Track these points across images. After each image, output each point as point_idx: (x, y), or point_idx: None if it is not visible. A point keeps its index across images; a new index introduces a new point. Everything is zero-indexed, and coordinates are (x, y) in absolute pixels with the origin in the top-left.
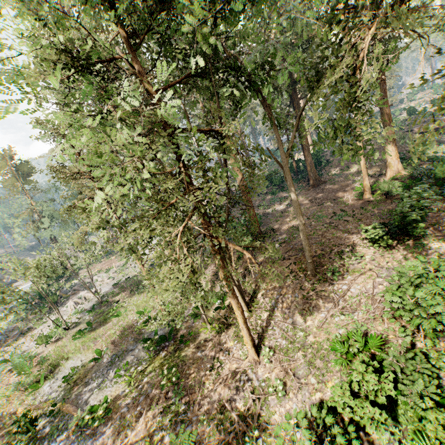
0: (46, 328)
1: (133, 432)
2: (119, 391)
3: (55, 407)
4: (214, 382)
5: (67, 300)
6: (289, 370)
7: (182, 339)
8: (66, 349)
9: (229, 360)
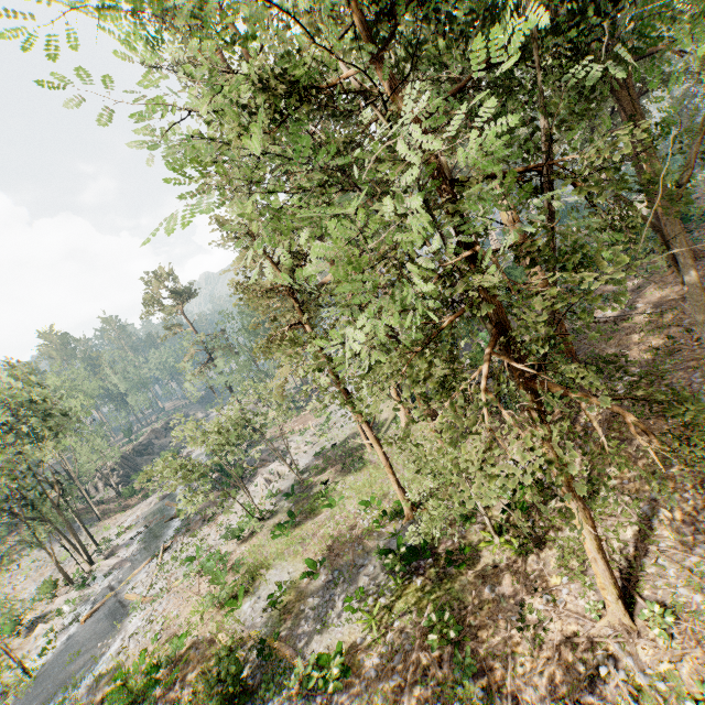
0: (234, 515)
1: None
2: (356, 637)
3: (264, 643)
4: (534, 655)
5: (254, 474)
6: None
7: (449, 559)
8: (264, 551)
9: (559, 615)
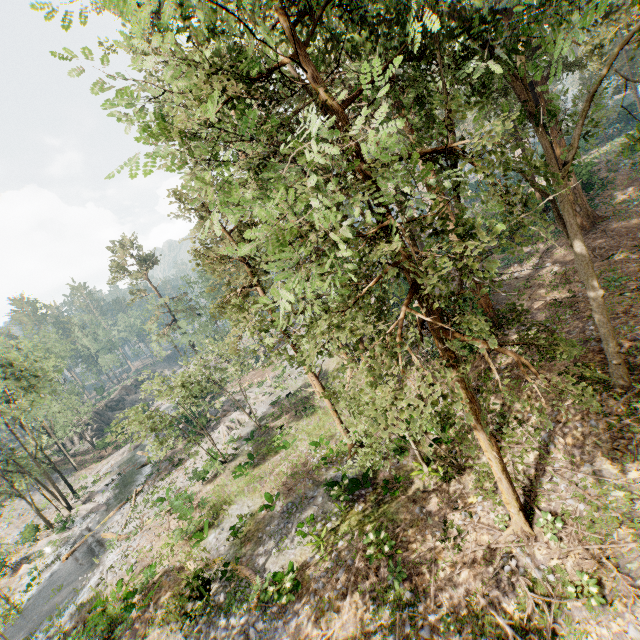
0: (199, 460)
1: (338, 621)
2: (307, 557)
3: (227, 567)
4: (453, 561)
5: (217, 423)
6: (604, 559)
7: (386, 487)
8: (227, 489)
9: (474, 527)
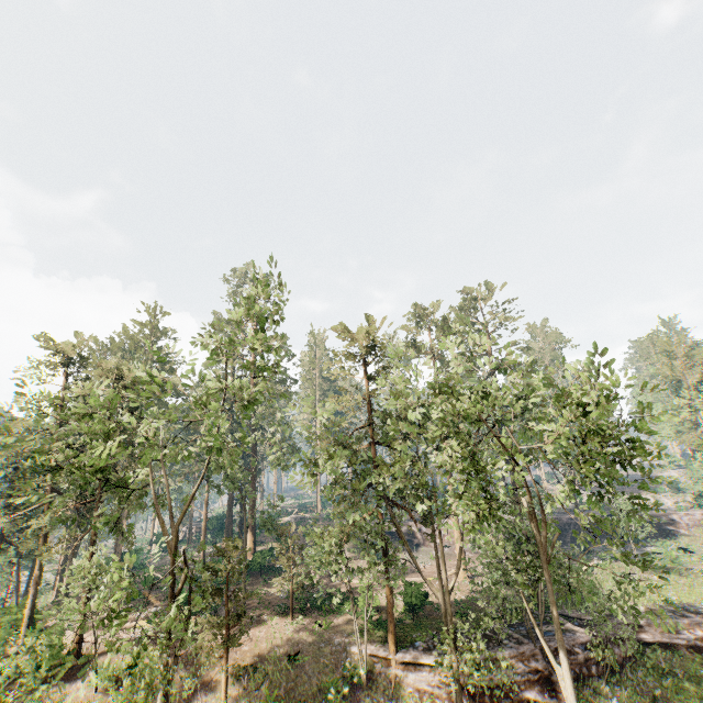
0: None
1: None
2: None
3: None
4: None
5: None
6: None
7: None
8: None
9: None
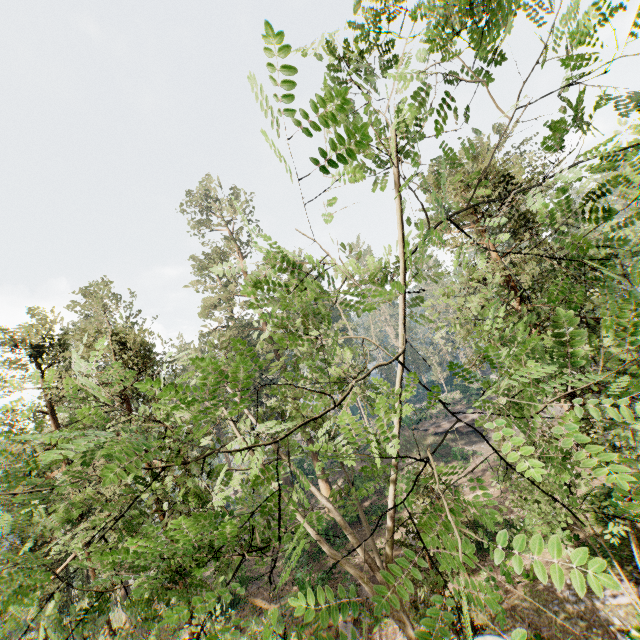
0: None
1: None
2: None
3: None
4: None
5: None
6: None
7: None
8: None
9: None
